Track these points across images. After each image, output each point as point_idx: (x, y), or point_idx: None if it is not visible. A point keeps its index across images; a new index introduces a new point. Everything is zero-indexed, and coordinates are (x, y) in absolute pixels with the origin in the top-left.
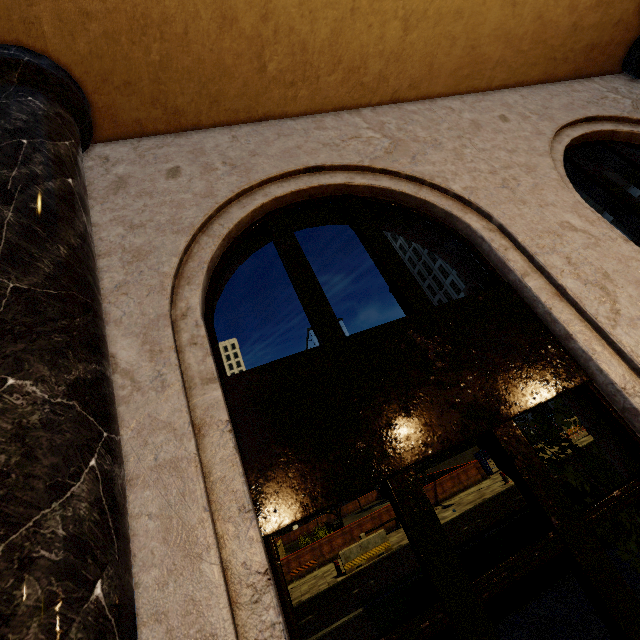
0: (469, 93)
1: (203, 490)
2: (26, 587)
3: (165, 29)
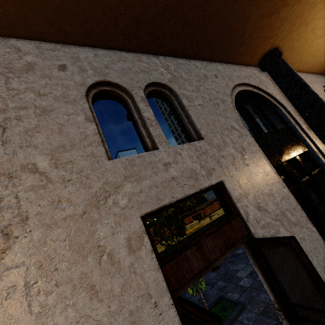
0: (306, 73)
1: None
2: None
3: (293, 50)
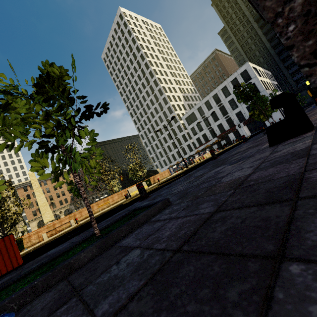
0: None
1: None
2: None
3: None
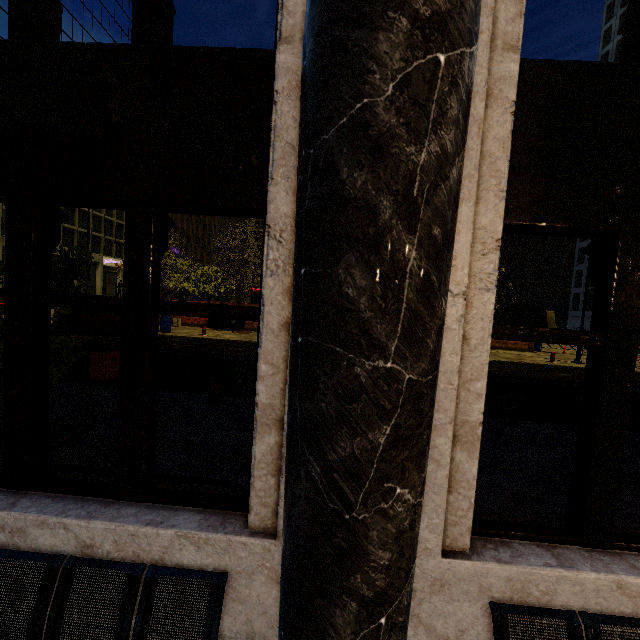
0: None
1: (479, 152)
2: (452, 101)
3: None
